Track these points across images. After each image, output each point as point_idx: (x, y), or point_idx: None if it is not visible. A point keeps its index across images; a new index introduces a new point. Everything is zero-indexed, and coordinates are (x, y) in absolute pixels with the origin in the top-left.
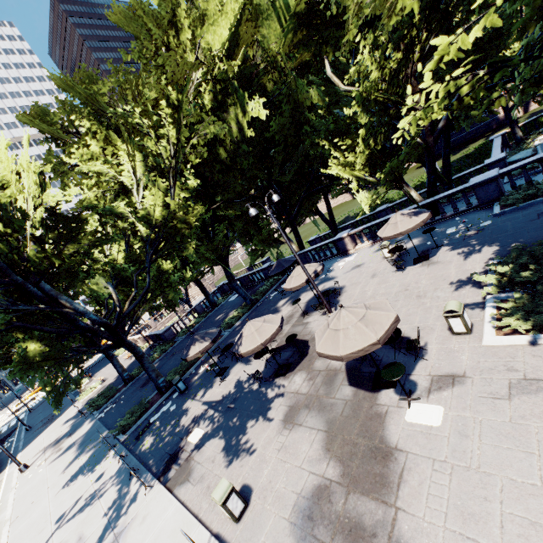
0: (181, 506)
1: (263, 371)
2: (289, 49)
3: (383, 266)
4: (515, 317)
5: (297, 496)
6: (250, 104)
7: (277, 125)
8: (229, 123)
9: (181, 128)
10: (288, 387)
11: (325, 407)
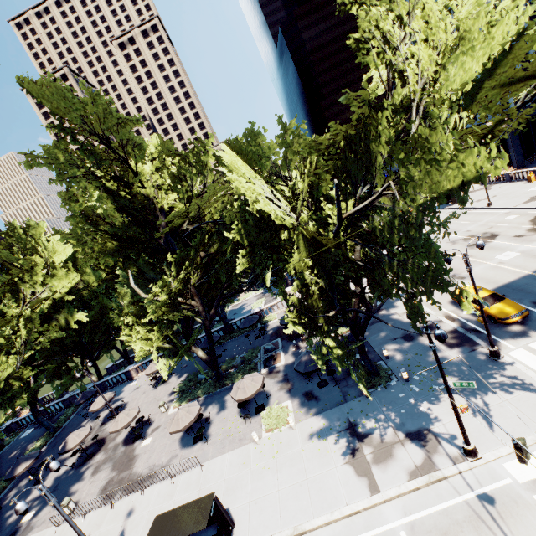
0: (35, 534)
1: (76, 464)
2: (100, 284)
3: (150, 387)
4: (177, 402)
5: (100, 488)
6: (76, 313)
7: (89, 315)
8: (59, 319)
9: (32, 331)
10: (93, 462)
11: (113, 458)
